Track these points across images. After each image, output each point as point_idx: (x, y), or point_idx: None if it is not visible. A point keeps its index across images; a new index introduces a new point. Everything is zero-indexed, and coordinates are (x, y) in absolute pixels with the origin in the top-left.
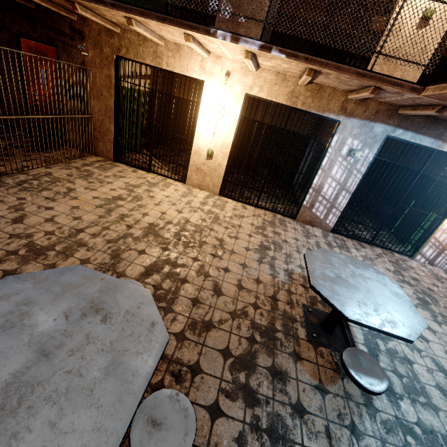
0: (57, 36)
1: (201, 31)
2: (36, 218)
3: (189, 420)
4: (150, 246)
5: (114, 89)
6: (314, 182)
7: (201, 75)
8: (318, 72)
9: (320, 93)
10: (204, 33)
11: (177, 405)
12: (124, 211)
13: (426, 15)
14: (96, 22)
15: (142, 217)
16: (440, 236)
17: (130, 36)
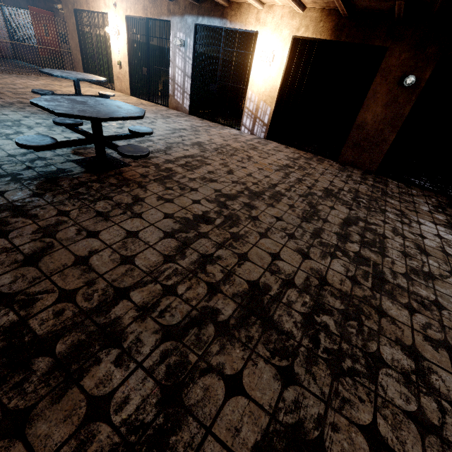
0: (53, 5)
1: None
2: (7, 80)
3: None
4: None
5: (77, 31)
6: (170, 73)
7: (106, 9)
8: None
9: (156, 3)
10: None
11: None
12: (52, 86)
13: None
14: None
15: (58, 88)
16: (249, 105)
17: None
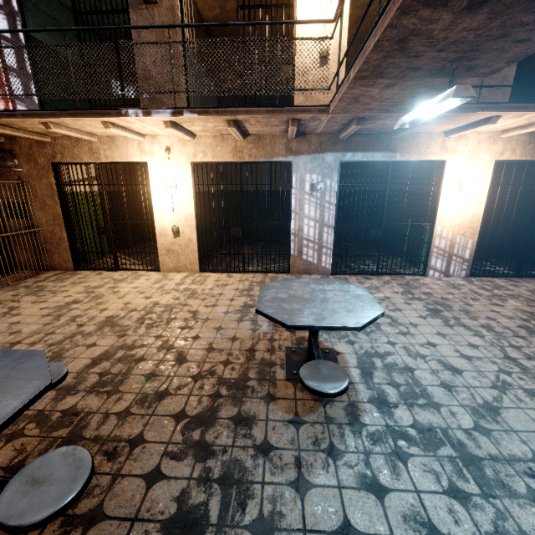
0: None
1: (113, 114)
2: None
3: (82, 468)
4: (103, 338)
5: (58, 195)
6: (292, 227)
7: (142, 158)
8: (238, 121)
9: (262, 142)
10: (117, 116)
11: (70, 459)
12: (78, 312)
13: (322, 55)
14: (20, 136)
15: (100, 313)
16: (439, 243)
17: (63, 142)
